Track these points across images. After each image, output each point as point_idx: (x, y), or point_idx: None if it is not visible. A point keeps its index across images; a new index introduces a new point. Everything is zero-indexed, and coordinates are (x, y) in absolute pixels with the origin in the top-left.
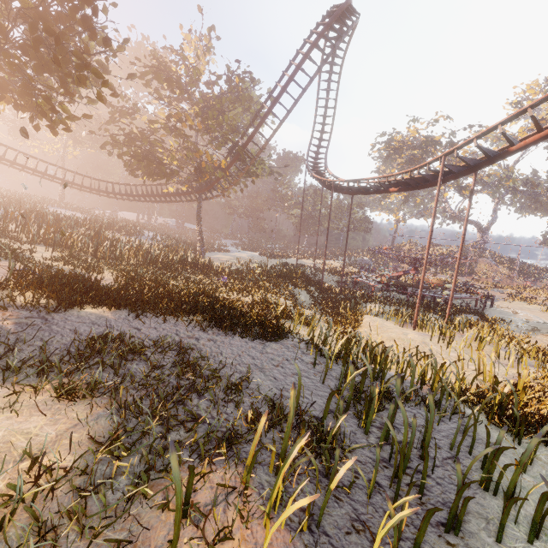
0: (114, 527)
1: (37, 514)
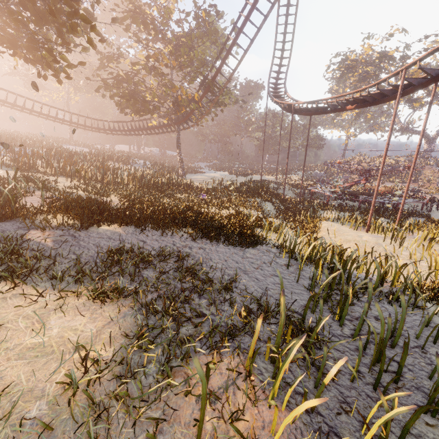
0: (151, 408)
1: (92, 395)
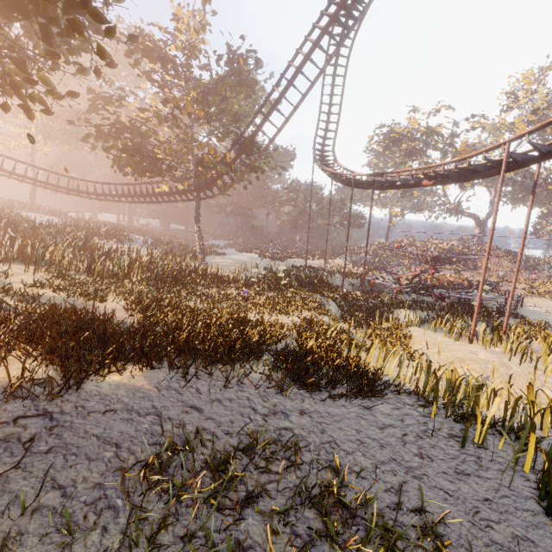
0: None
1: None
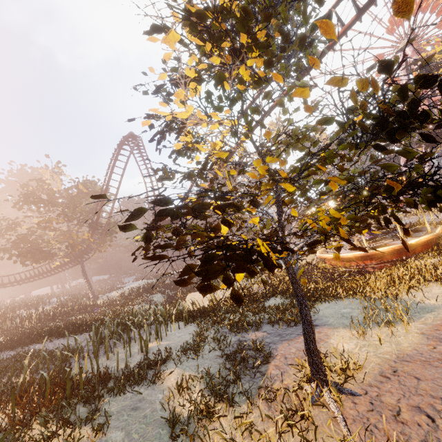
0: None
1: None
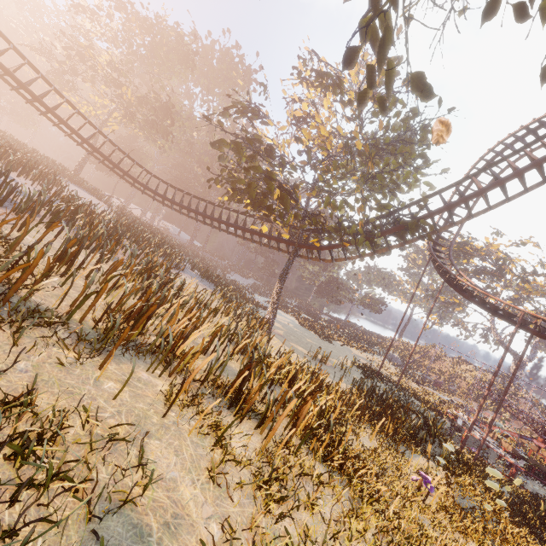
0: None
1: None
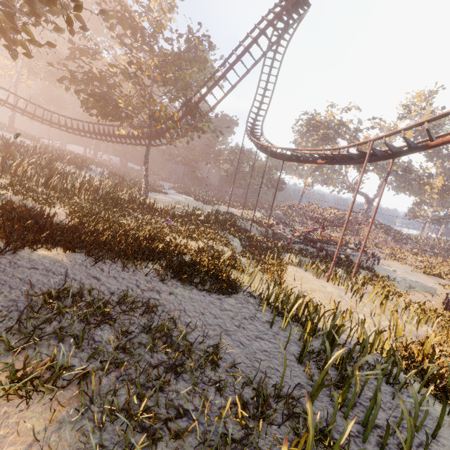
0: None
1: None
